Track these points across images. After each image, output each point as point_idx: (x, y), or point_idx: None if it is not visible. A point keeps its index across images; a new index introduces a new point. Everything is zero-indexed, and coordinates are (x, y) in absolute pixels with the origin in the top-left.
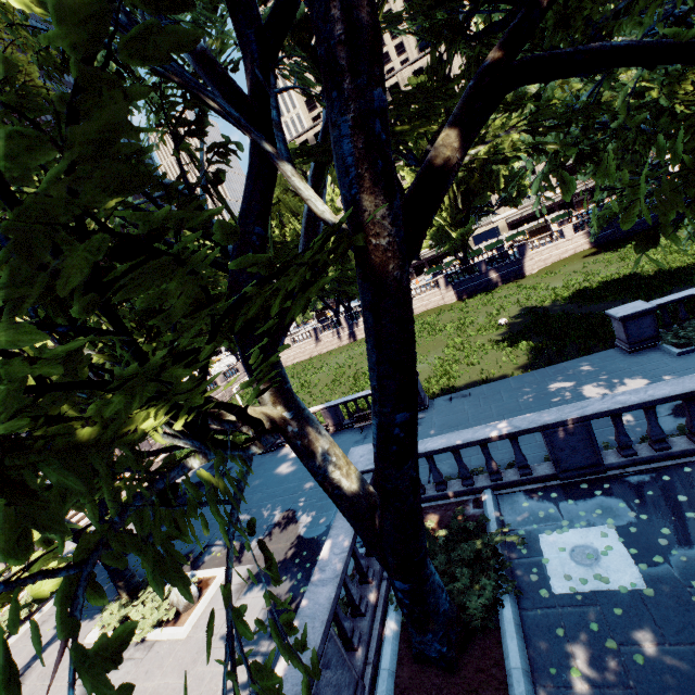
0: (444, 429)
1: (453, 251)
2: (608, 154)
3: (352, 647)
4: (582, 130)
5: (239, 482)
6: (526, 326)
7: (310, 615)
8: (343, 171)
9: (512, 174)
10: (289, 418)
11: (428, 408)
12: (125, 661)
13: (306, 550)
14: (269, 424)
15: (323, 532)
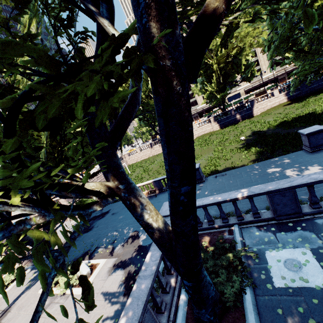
0: (212, 192)
1: (217, 104)
2: (302, 47)
3: (161, 311)
4: (302, 8)
5: (76, 233)
6: (254, 140)
7: (136, 296)
8: (136, 4)
9: (247, 64)
10: (122, 188)
11: (204, 181)
12: (55, 304)
13: (143, 251)
14: (110, 192)
15: (151, 243)
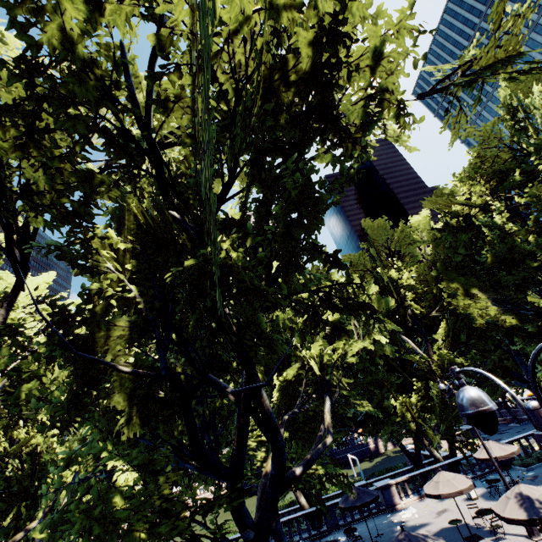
0: None
1: None
2: None
3: None
4: None
5: None
6: None
7: None
8: None
9: None
10: None
11: None
12: None
13: None
14: None
15: None
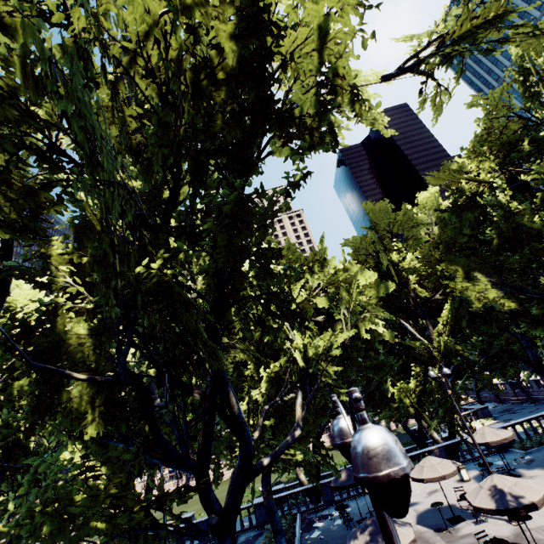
0: None
1: None
2: None
3: None
4: None
5: None
6: None
7: None
8: None
9: None
10: None
11: None
12: None
13: None
14: None
15: None
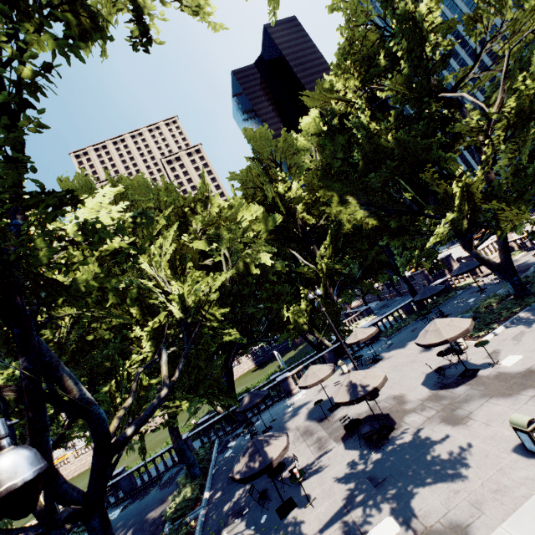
0: None
1: None
2: None
3: None
4: None
5: None
6: None
7: None
8: None
9: None
10: None
11: None
12: None
13: None
14: None
15: None
